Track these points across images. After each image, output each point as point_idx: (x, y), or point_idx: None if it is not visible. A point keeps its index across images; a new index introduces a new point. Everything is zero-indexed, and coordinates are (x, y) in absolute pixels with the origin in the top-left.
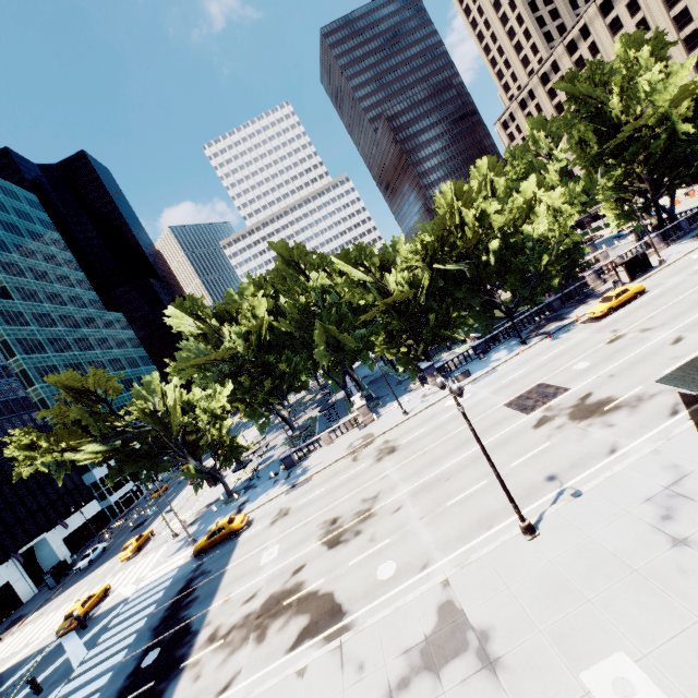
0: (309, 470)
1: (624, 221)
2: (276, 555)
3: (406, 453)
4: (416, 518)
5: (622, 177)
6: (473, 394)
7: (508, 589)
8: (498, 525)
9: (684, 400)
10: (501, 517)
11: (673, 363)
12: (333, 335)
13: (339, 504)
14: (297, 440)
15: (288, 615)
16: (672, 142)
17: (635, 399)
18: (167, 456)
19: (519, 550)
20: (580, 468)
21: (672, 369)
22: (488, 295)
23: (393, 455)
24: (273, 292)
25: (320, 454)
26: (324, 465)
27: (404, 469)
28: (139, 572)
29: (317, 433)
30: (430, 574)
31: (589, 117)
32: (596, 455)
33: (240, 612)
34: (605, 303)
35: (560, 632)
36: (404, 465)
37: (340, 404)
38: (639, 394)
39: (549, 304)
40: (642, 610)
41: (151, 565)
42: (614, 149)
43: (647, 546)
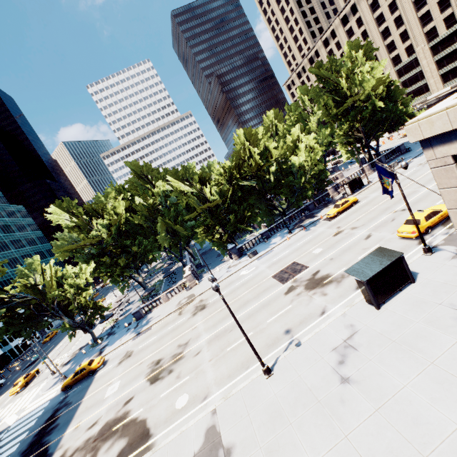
0: (150, 321)
1: (351, 156)
2: (116, 389)
3: (211, 310)
4: (207, 360)
5: (348, 129)
6: (257, 267)
7: (249, 416)
8: (253, 366)
9: (358, 284)
10: (255, 360)
11: (363, 252)
12: (171, 226)
13: (164, 348)
14: (148, 297)
15: (114, 439)
16: (374, 110)
17: (340, 276)
18: (46, 316)
19: (260, 385)
20: (304, 325)
21: (362, 256)
22: (270, 200)
23: (203, 311)
24: (129, 196)
25: (159, 309)
26: (160, 317)
27: (207, 322)
28: (22, 403)
29: (162, 292)
30: (207, 404)
31: (329, 91)
32: (314, 315)
33: (84, 437)
34: (336, 209)
35: (271, 448)
36: (208, 319)
37: (180, 270)
38: (343, 273)
39: (307, 207)
40: (317, 430)
41: (32, 398)
42: (344, 112)
43: (328, 383)
